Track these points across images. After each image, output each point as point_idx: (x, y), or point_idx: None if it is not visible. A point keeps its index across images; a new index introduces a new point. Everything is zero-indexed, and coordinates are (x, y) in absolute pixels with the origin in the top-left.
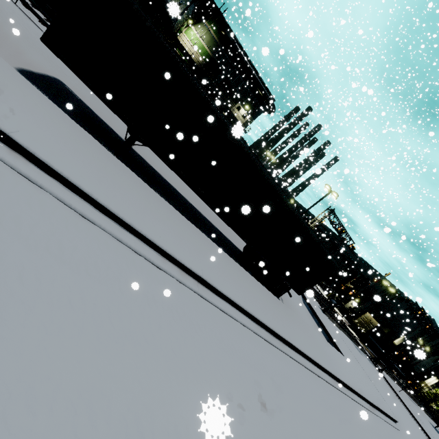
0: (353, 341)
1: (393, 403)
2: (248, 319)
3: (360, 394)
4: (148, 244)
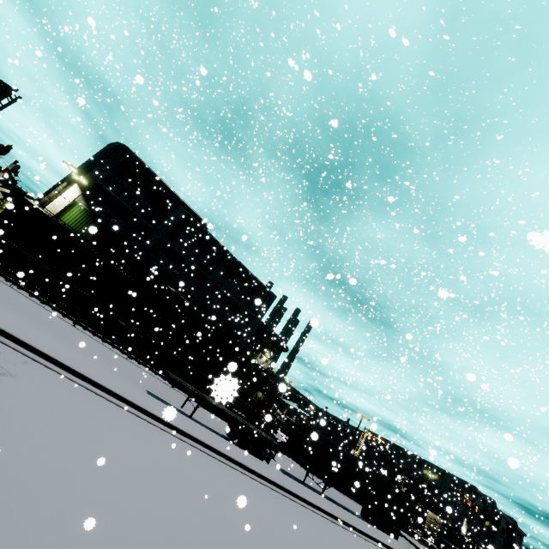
0: None
1: None
2: None
3: None
4: (382, 544)
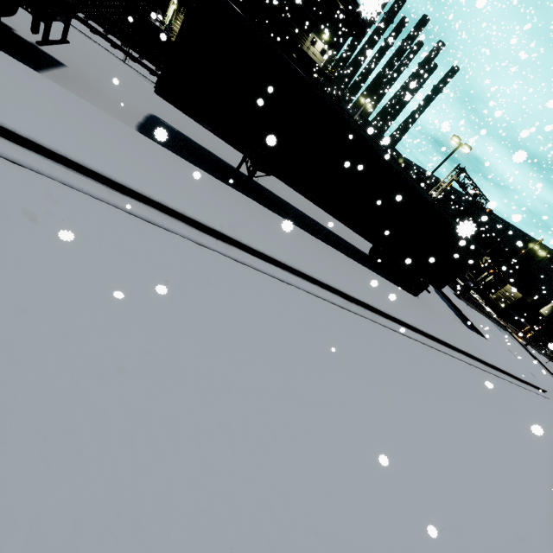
0: (492, 320)
1: (540, 376)
2: (407, 329)
3: (510, 374)
4: (324, 288)
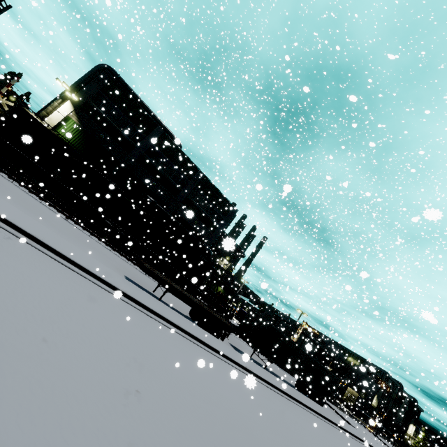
0: (351, 417)
1: None
2: (334, 424)
3: None
4: (311, 410)
